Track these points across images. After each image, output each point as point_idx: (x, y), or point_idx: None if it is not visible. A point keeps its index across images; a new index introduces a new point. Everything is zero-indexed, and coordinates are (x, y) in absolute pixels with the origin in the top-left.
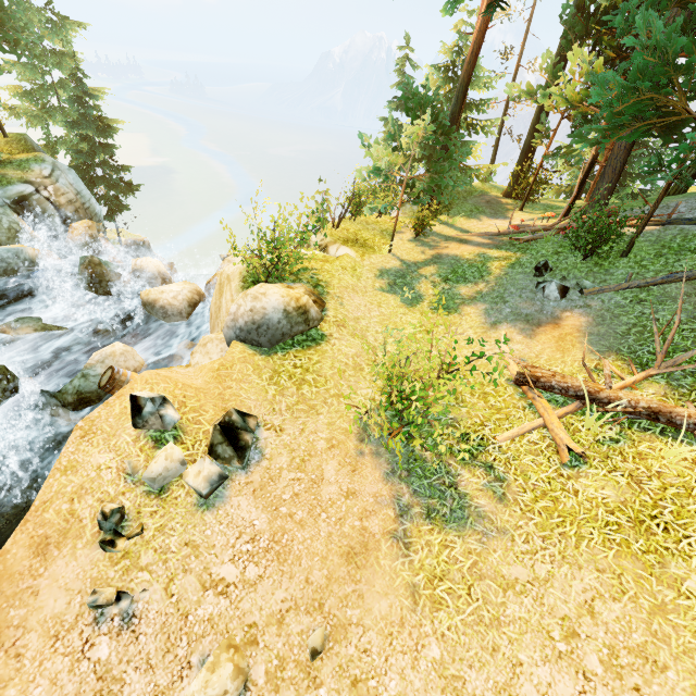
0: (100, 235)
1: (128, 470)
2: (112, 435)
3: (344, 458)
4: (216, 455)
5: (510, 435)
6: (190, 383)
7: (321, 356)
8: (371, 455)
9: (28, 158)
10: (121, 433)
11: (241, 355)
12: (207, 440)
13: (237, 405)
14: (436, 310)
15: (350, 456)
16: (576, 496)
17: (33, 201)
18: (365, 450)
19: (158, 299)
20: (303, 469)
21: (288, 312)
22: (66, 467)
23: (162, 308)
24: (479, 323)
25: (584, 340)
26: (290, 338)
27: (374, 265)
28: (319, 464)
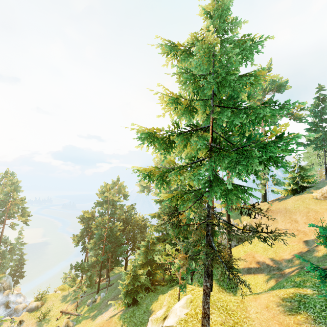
0: (10, 292)
1: (8, 326)
2: (7, 323)
3: (32, 324)
4: (18, 325)
5: (54, 319)
6: (18, 317)
7: (38, 312)
8: (36, 323)
9: (3, 276)
10: (8, 323)
11: (27, 313)
12: (17, 323)
13: (23, 319)
14: (65, 302)
15: (33, 324)
16: (54, 323)
17: (0, 287)
18: (36, 323)
19: (18, 307)
20: (27, 326)
21: (36, 306)
22: (2, 326)
23: (18, 309)
24: (68, 304)
25: (75, 304)
26: (35, 310)
27: (62, 294)
28: (29, 325)
